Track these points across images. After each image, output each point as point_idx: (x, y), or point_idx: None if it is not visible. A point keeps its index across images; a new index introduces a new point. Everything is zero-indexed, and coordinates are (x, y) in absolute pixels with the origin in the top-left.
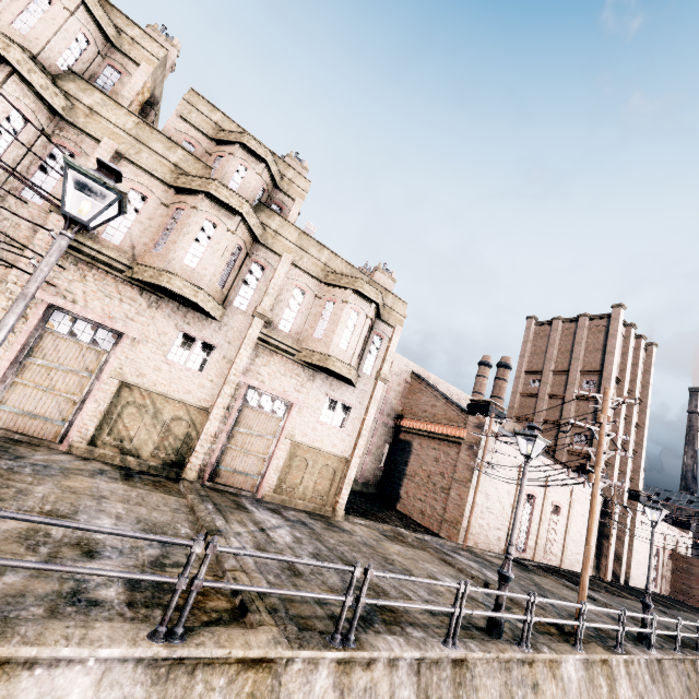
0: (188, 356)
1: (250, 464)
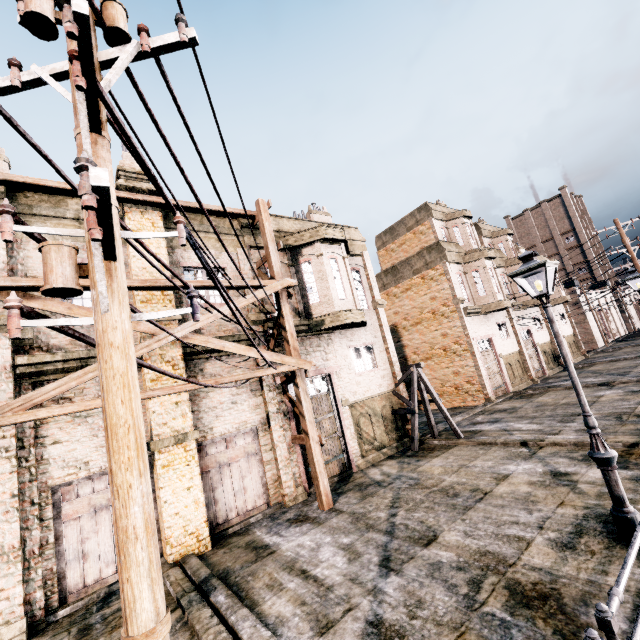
0: (537, 326)
1: None
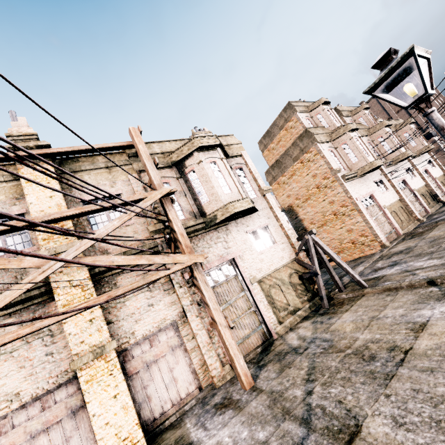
0: (410, 175)
1: (439, 192)
